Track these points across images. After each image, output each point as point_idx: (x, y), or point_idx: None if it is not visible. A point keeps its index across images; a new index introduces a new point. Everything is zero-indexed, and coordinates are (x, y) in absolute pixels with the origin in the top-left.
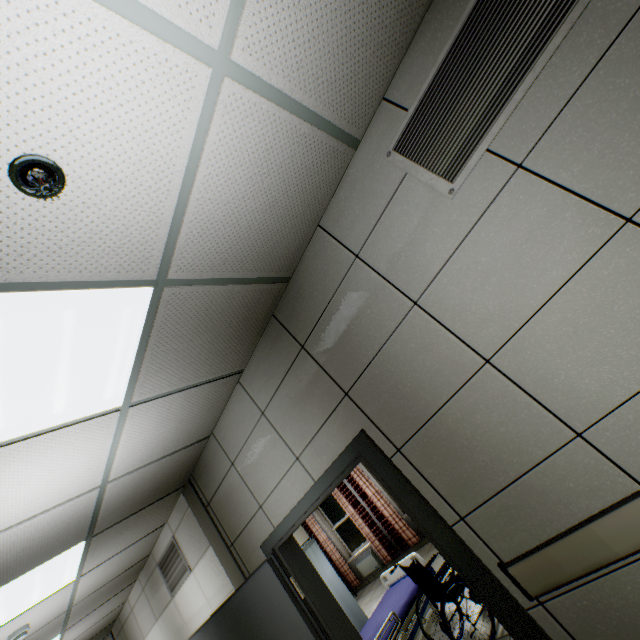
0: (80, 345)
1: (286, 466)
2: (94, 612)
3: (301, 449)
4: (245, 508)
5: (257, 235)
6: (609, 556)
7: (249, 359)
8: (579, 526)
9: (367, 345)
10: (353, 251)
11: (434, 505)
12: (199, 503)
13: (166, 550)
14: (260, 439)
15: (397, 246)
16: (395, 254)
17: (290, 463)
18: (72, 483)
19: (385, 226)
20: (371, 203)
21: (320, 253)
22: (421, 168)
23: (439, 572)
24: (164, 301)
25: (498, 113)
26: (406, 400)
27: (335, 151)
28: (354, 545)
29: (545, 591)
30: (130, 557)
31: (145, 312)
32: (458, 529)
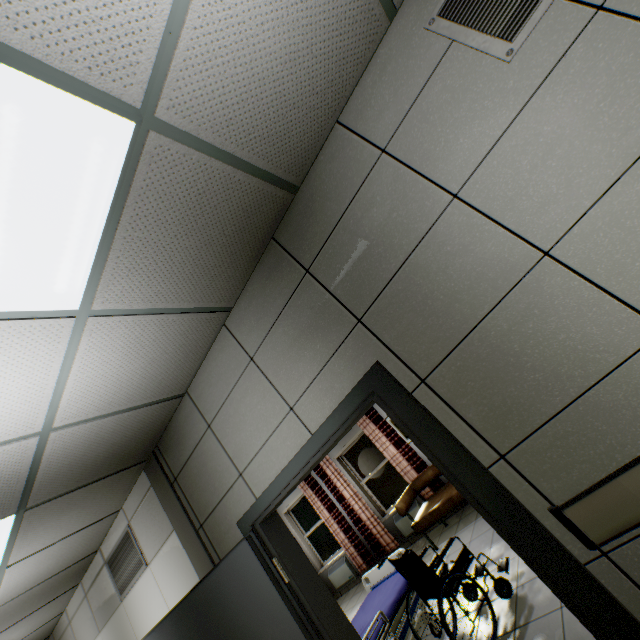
0: (25, 180)
1: (276, 420)
2: (21, 622)
3: (297, 396)
4: (221, 479)
5: (270, 99)
6: None
7: (239, 295)
8: None
9: (390, 257)
10: (379, 146)
11: (466, 444)
12: (164, 479)
13: (118, 543)
14: (246, 391)
15: (435, 131)
16: (432, 141)
17: (282, 416)
18: (1, 418)
19: (421, 109)
20: (405, 84)
21: (337, 155)
22: (472, 31)
23: (435, 563)
24: (147, 154)
25: None
26: (436, 317)
27: (370, 10)
28: (327, 554)
29: (614, 535)
30: (73, 550)
31: (121, 161)
32: (496, 471)
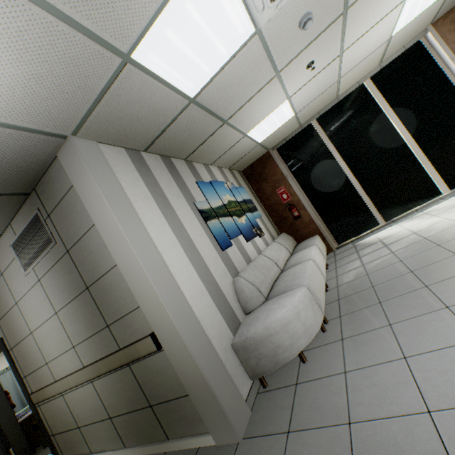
0: None
1: None
2: None
3: None
4: None
5: None
6: (47, 397)
7: None
8: (43, 388)
9: (4, 308)
10: (1, 271)
11: (20, 370)
12: None
13: None
14: None
15: (13, 280)
16: (12, 282)
17: None
18: None
19: (10, 270)
20: (7, 258)
21: None
22: (19, 259)
23: None
24: None
25: (35, 260)
26: (14, 333)
27: None
28: None
29: (37, 403)
30: None
31: None
32: (25, 379)
